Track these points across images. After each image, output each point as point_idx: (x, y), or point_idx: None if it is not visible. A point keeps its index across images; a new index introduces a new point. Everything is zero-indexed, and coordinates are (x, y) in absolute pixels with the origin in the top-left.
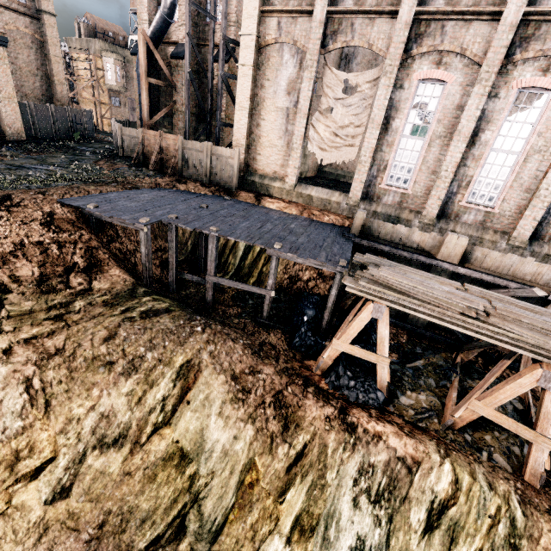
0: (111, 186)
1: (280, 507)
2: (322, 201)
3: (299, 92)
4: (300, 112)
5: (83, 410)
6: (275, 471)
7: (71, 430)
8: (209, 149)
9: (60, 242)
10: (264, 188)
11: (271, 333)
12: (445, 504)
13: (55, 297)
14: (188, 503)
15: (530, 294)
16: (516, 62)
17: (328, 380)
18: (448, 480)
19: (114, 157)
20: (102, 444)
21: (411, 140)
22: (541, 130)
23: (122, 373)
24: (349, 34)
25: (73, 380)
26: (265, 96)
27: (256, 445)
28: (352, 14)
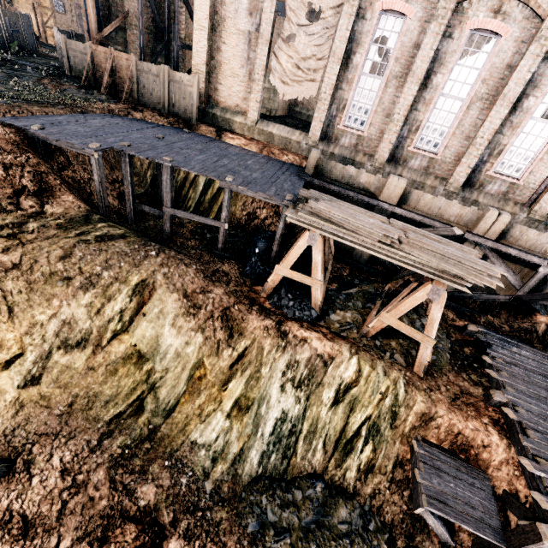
0: (58, 108)
1: (223, 393)
2: (283, 139)
3: (261, 13)
4: (261, 37)
5: (46, 317)
6: (220, 368)
7: (36, 332)
8: (166, 74)
9: (5, 163)
10: (226, 122)
11: (225, 263)
12: (349, 386)
13: (6, 217)
14: (146, 390)
15: (450, 233)
16: None
17: (271, 301)
18: (354, 370)
19: (60, 75)
20: (66, 346)
21: (370, 79)
22: (485, 77)
23: (80, 287)
24: None
25: (33, 291)
26: (226, 15)
27: (205, 349)
28: None
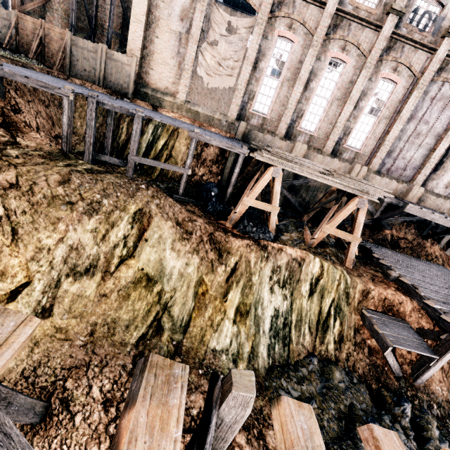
0: None
1: (225, 304)
2: (207, 117)
3: (191, 21)
4: (192, 38)
5: (52, 241)
6: (218, 283)
7: (43, 258)
8: (104, 51)
9: None
10: (157, 100)
11: (187, 205)
12: (318, 278)
13: None
14: (160, 311)
15: None
16: (330, 40)
17: (238, 229)
18: (319, 266)
19: None
20: (75, 273)
21: (271, 80)
22: (339, 86)
23: (84, 213)
24: None
25: (37, 213)
26: (160, 16)
27: (202, 268)
28: None
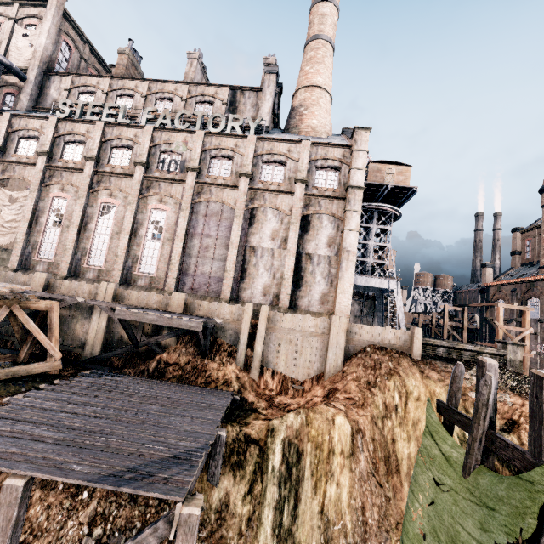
0: None
1: None
2: None
3: None
4: None
5: None
6: None
7: None
8: None
9: None
10: None
11: None
12: None
13: None
14: None
15: (76, 302)
16: (98, 191)
17: None
18: None
19: None
20: None
21: (54, 229)
22: (115, 222)
23: None
24: (12, 172)
25: None
26: None
27: None
28: (14, 163)
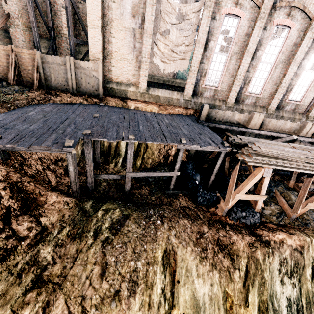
0: None
1: (248, 309)
2: (167, 98)
3: (142, 16)
4: (146, 32)
5: None
6: (238, 290)
7: None
8: (72, 63)
9: None
10: (122, 92)
11: (179, 198)
12: None
13: (14, 259)
14: None
15: (291, 139)
16: (276, 8)
17: (231, 217)
18: None
19: None
20: None
21: (220, 56)
22: (283, 50)
23: (129, 294)
24: None
25: None
26: (113, 17)
27: (223, 281)
28: None
